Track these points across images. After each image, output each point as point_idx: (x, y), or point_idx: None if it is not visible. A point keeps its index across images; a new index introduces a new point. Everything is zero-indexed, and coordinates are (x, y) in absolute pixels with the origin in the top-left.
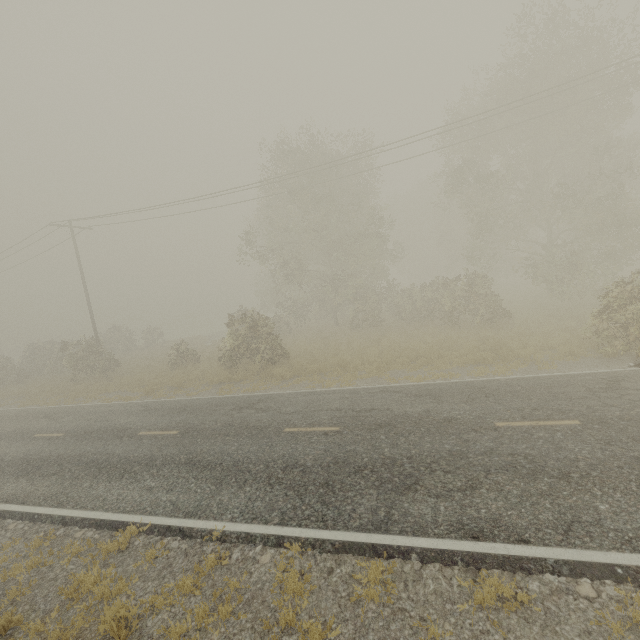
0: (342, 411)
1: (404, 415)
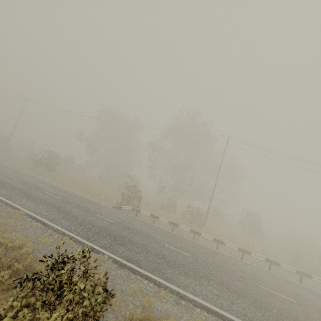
0: (28, 179)
1: (36, 185)
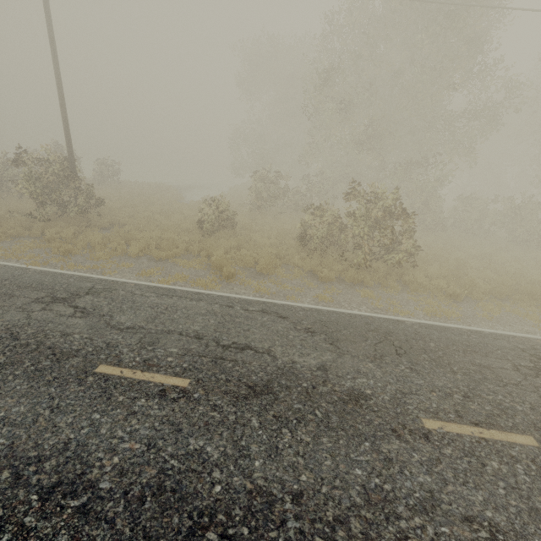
0: None
1: None
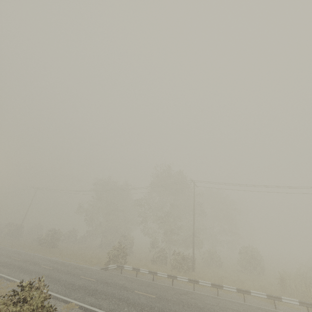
0: (29, 258)
1: (35, 261)
